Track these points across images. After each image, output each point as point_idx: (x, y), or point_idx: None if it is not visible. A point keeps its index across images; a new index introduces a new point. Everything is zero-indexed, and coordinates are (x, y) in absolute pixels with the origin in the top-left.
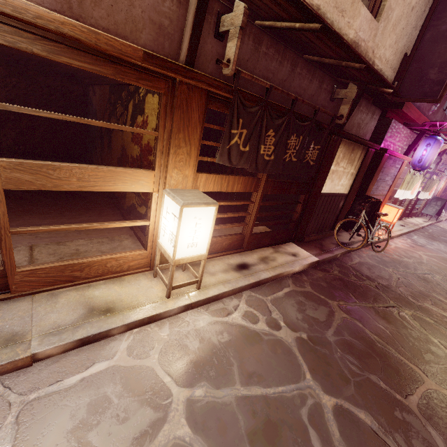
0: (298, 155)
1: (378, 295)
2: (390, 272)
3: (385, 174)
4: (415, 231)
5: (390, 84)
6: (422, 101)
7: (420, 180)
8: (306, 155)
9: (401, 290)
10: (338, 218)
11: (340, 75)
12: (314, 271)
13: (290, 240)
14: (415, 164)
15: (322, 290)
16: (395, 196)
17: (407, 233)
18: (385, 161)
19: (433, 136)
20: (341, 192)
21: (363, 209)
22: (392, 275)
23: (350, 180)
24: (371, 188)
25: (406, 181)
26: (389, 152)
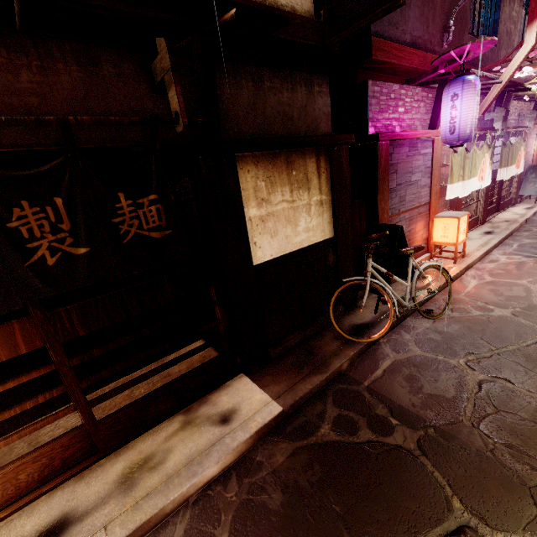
0: (86, 237)
1: (420, 483)
2: (460, 371)
3: (404, 173)
4: (513, 233)
5: (307, 18)
6: (373, 18)
7: (487, 154)
8: (122, 226)
9: (484, 431)
10: (340, 283)
11: (157, 37)
12: (269, 448)
13: (238, 371)
14: (448, 137)
15: (258, 533)
16: (449, 197)
17: (499, 244)
18: (387, 154)
19: (456, 79)
20: (314, 241)
21: (368, 257)
22: (465, 379)
23: (323, 214)
24: (387, 207)
25: (456, 167)
26: (385, 137)
